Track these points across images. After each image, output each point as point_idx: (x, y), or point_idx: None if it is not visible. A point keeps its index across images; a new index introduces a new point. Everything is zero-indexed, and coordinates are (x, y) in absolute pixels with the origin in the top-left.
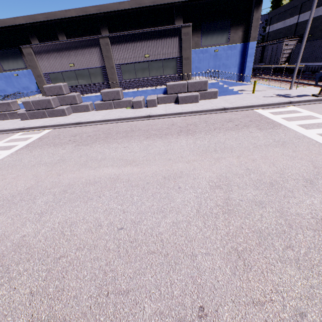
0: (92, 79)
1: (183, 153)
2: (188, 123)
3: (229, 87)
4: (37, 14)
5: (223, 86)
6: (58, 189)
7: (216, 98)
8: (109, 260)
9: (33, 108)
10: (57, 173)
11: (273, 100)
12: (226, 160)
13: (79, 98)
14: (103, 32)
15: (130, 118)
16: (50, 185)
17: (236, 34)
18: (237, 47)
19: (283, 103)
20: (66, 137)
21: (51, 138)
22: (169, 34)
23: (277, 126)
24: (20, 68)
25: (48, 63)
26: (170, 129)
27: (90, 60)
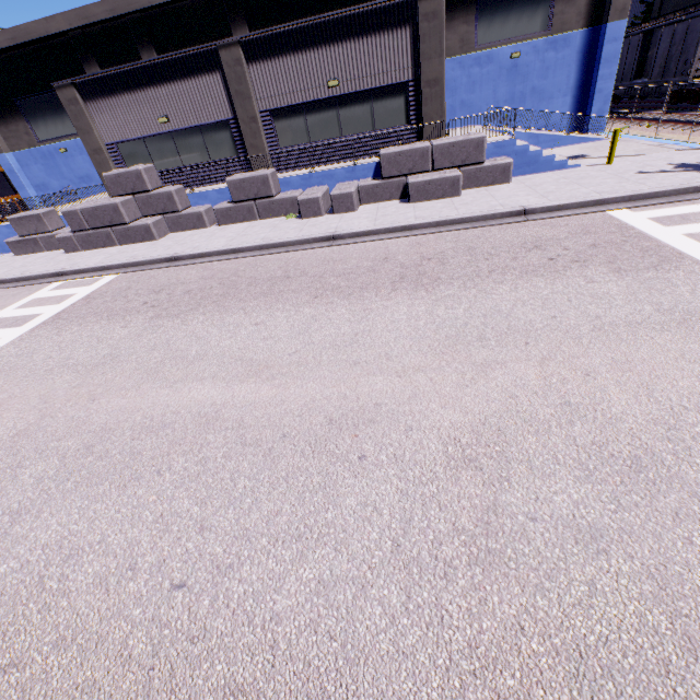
0: (211, 151)
1: (395, 345)
2: (424, 255)
3: (543, 152)
4: (92, 4)
5: (527, 150)
6: (76, 443)
7: (506, 182)
8: (120, 699)
9: (85, 225)
10: (90, 393)
11: (666, 183)
12: (506, 370)
13: (182, 197)
14: (237, 33)
15: (289, 245)
16: (63, 428)
17: (572, 4)
18: (572, 41)
19: (693, 190)
20: (141, 294)
21: (109, 296)
22: (388, 21)
23: (672, 259)
24: (70, 135)
25: (112, 119)
26: (377, 271)
27: (202, 104)
